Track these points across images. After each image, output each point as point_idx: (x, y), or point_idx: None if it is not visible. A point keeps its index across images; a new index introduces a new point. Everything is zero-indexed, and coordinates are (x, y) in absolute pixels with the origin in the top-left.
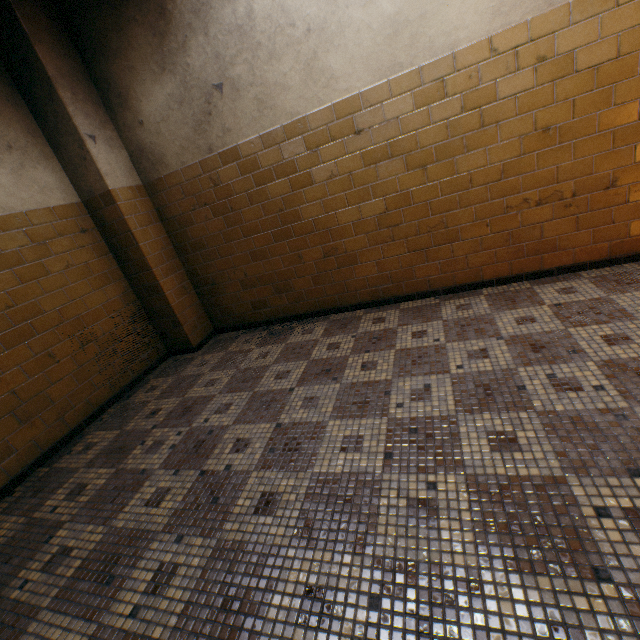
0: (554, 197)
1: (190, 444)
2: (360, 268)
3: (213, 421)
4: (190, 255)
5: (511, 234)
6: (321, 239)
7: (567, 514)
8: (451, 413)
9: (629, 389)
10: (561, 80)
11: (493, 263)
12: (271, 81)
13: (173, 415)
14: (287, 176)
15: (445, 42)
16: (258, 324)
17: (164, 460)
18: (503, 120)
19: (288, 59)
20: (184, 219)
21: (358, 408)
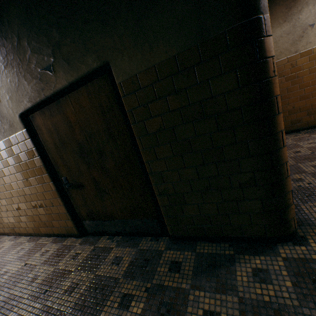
0: None
1: None
2: None
3: None
4: None
5: None
6: None
7: None
8: None
9: None
10: None
11: None
12: None
13: (314, 150)
14: None
15: None
16: (290, 132)
17: None
18: None
19: None
20: None
21: None
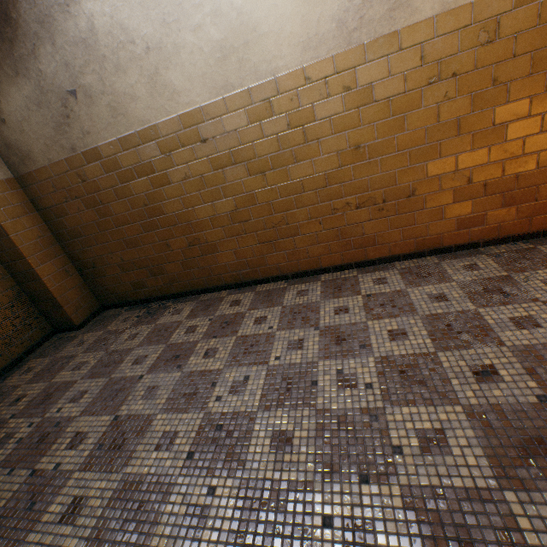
0: (370, 202)
1: (36, 438)
2: (221, 256)
3: (65, 411)
4: (69, 241)
5: (340, 231)
6: (184, 231)
7: (302, 523)
8: (254, 409)
9: (390, 388)
10: (364, 107)
11: (328, 254)
12: (120, 91)
13: (34, 403)
14: (147, 175)
15: (267, 68)
16: (140, 302)
17: (6, 456)
18: (323, 137)
19: (133, 72)
20: (59, 210)
21: (186, 400)
